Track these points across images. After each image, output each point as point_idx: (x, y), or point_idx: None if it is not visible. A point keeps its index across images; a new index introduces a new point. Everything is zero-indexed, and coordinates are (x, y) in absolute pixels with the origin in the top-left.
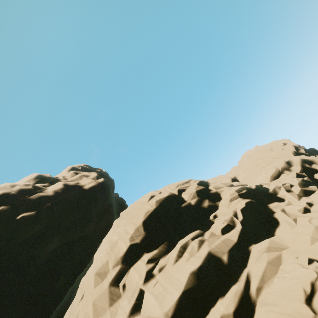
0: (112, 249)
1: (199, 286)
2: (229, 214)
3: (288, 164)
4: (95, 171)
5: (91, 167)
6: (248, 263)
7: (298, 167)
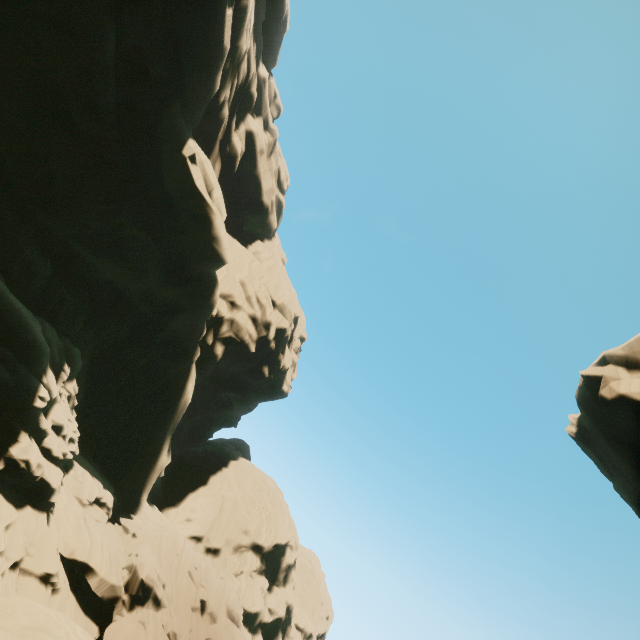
0: (260, 526)
1: (252, 614)
2: (279, 605)
3: (310, 636)
4: None
5: None
6: (255, 635)
7: None
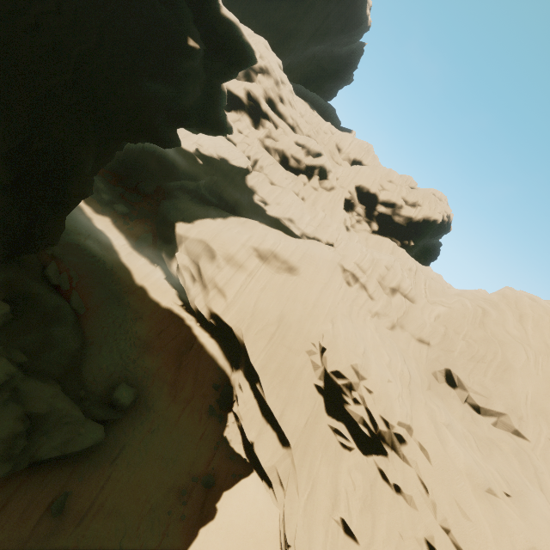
0: None
1: None
2: None
3: (318, 156)
4: None
5: None
6: None
7: (310, 160)
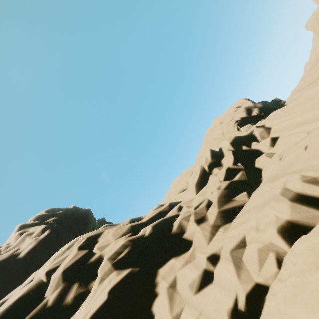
0: None
1: None
2: None
3: (220, 153)
4: (56, 214)
5: (54, 209)
6: None
7: (230, 156)
